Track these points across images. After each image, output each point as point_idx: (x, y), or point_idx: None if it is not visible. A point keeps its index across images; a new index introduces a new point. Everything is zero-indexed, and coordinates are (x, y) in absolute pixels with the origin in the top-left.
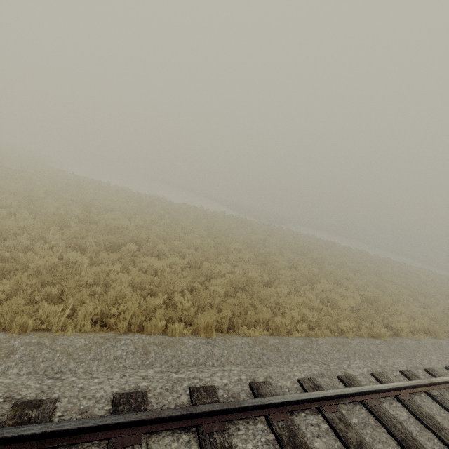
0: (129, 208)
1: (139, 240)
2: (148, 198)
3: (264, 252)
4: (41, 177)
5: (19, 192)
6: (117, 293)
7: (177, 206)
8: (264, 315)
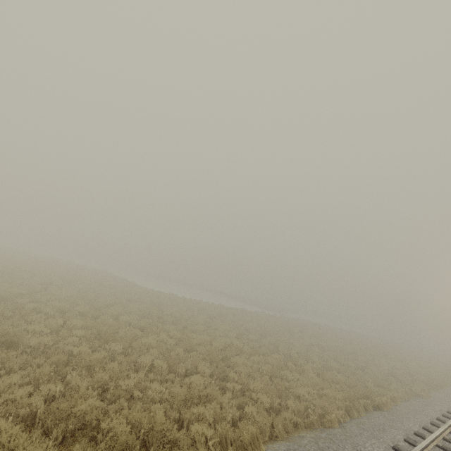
0: (284, 329)
1: (354, 353)
2: (247, 312)
3: (364, 348)
4: (211, 310)
5: (267, 331)
6: (413, 378)
7: (271, 317)
8: (435, 379)
